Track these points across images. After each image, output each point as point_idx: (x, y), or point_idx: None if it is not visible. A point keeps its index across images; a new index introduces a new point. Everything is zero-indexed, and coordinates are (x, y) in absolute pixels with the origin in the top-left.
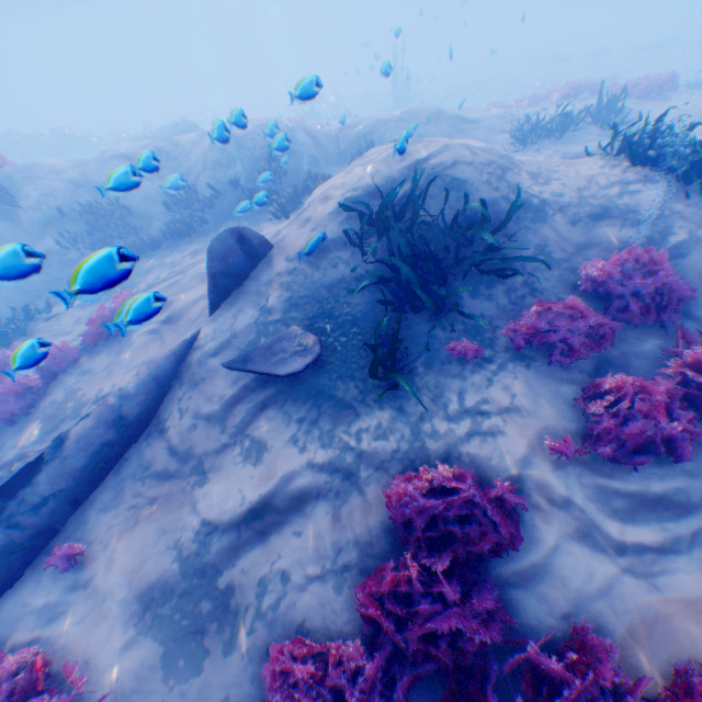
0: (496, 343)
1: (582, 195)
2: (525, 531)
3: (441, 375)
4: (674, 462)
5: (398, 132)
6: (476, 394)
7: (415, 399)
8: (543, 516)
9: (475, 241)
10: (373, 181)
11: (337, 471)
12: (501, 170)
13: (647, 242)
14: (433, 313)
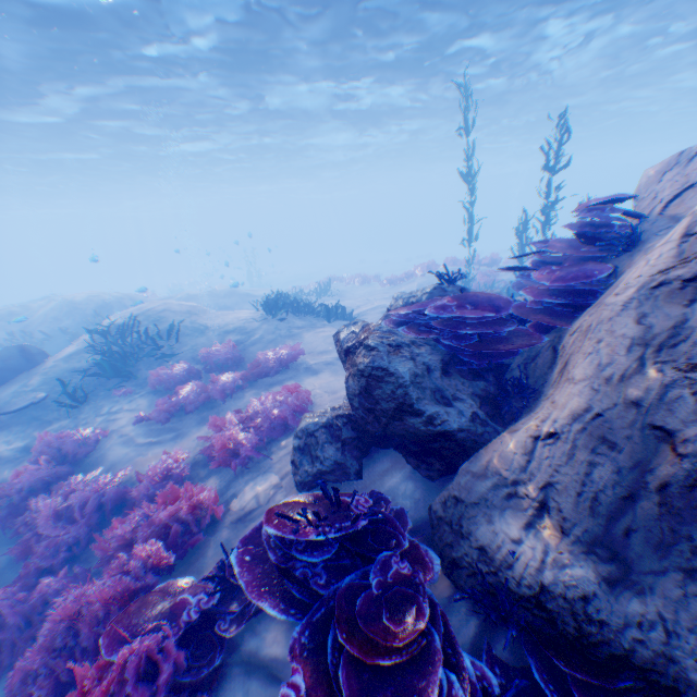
0: (146, 385)
1: (230, 323)
2: (103, 447)
3: (106, 399)
4: (187, 415)
5: (202, 300)
6: (119, 404)
7: (86, 410)
8: (114, 440)
9: (160, 344)
10: (121, 320)
11: (25, 447)
12: (191, 313)
13: (244, 341)
14: (113, 372)
